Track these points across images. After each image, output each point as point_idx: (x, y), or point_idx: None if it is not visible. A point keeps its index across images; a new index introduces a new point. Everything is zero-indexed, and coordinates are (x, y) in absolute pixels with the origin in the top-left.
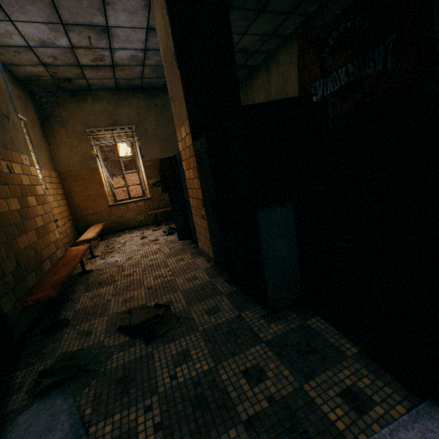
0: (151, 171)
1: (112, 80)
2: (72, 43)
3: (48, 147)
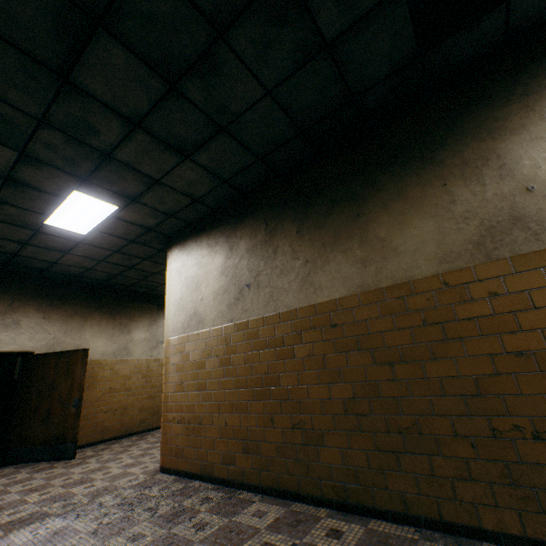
0: None
1: None
2: None
3: None
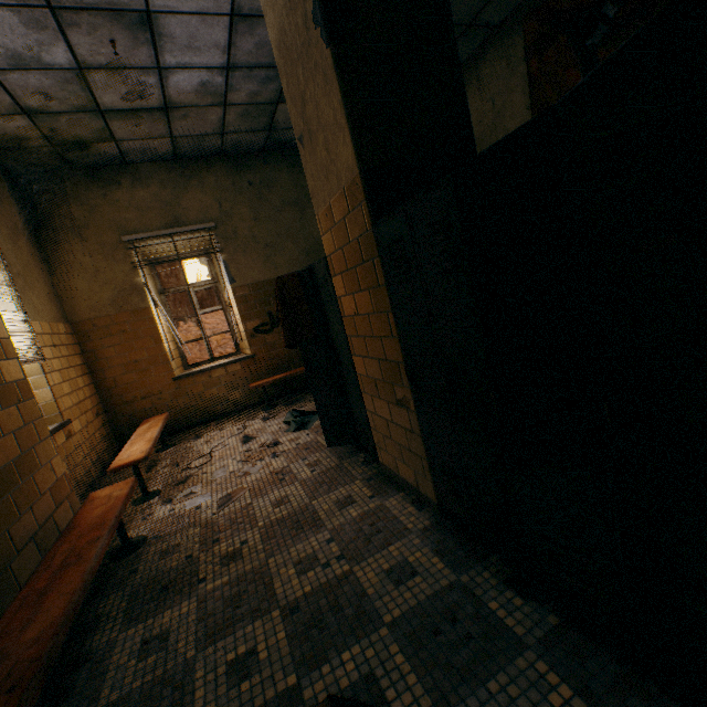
0: (249, 306)
1: (165, 141)
2: (78, 57)
3: (49, 277)
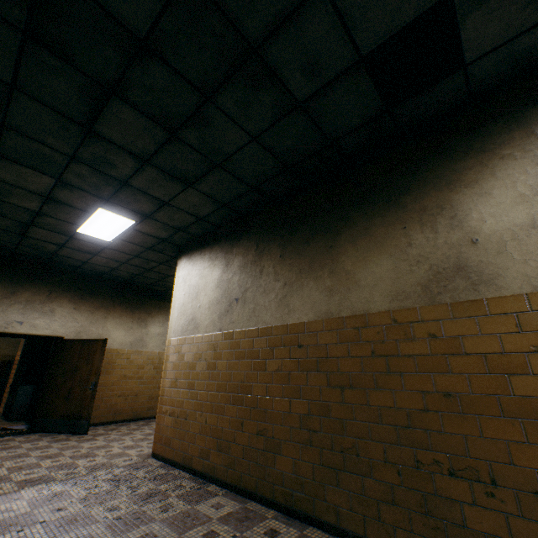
0: None
1: None
2: None
3: None
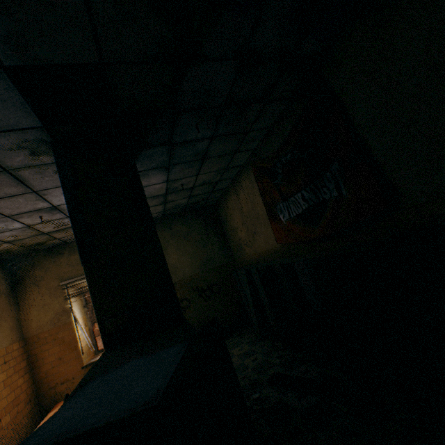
0: None
1: None
2: (26, 223)
3: (16, 313)
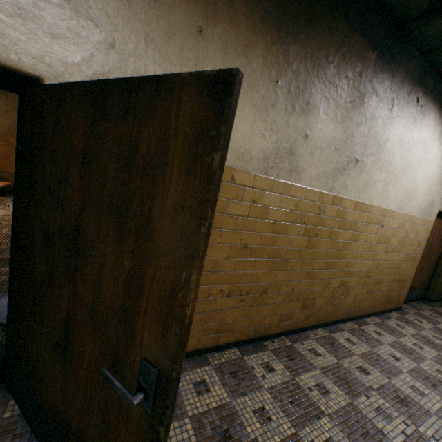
0: None
1: None
2: None
3: None
